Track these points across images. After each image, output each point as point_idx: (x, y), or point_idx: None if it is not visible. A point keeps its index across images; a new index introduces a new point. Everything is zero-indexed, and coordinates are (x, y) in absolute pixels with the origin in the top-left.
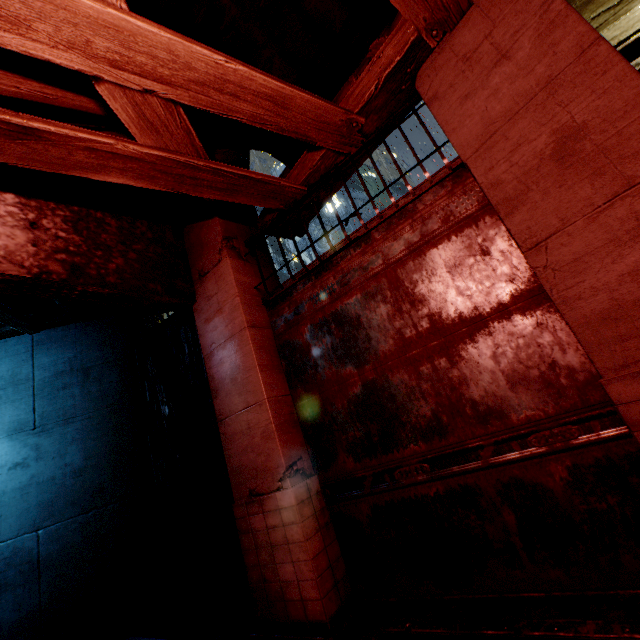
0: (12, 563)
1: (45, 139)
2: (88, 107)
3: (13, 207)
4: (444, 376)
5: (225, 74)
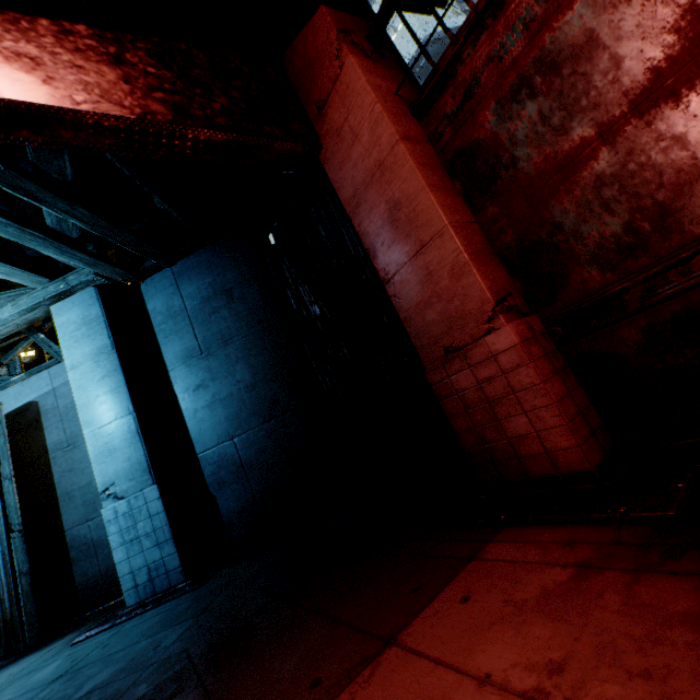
0: (222, 466)
1: None
2: None
3: (90, 41)
4: None
5: None
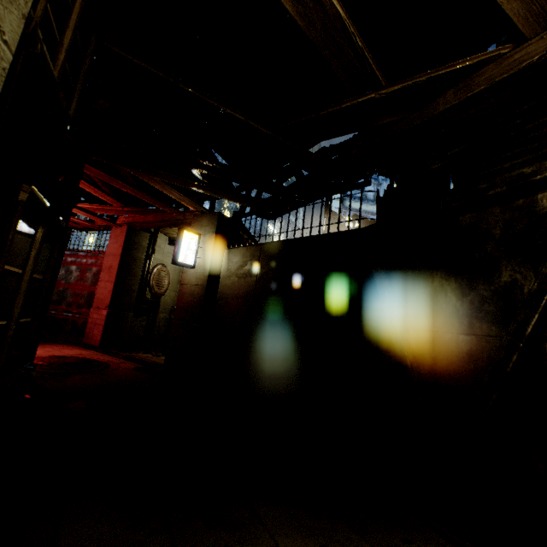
0: None
1: None
2: None
3: None
4: (79, 295)
5: None
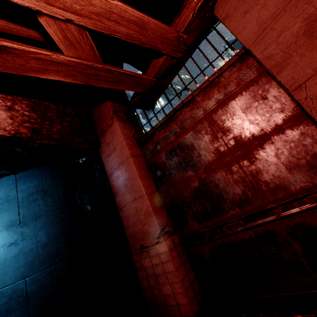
0: (13, 297)
1: (12, 53)
2: (35, 36)
3: None
4: (247, 170)
5: (111, 8)
